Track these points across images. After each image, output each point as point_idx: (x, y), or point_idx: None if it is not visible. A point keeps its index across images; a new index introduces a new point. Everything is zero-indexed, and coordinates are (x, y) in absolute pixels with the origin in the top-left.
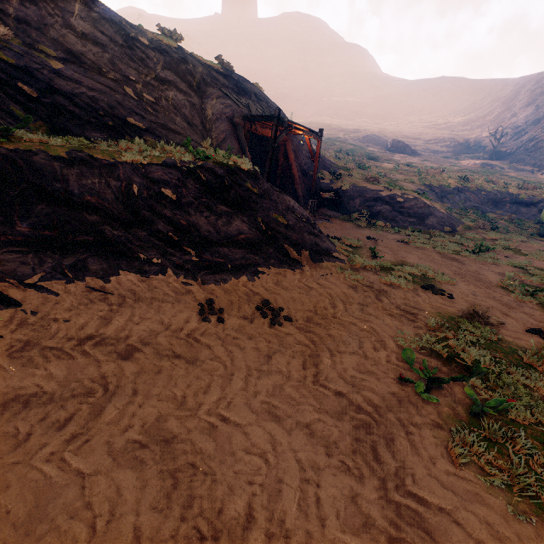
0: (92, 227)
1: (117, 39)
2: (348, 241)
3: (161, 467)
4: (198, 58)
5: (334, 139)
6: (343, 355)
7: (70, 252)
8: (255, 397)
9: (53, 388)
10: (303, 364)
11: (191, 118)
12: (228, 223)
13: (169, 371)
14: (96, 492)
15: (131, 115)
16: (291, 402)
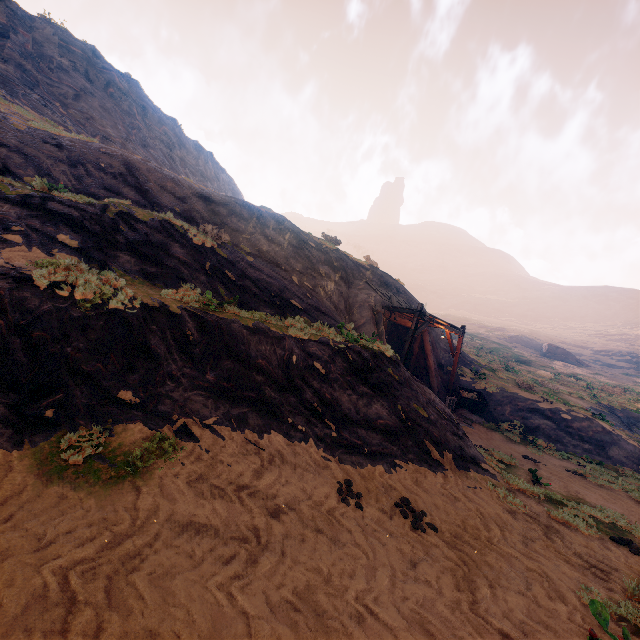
0: (256, 385)
1: (293, 242)
2: (497, 455)
3: (315, 635)
4: (349, 256)
5: (474, 335)
6: (506, 591)
7: (237, 403)
8: (403, 601)
9: (217, 523)
10: (455, 584)
11: (338, 303)
12: (368, 404)
13: (313, 543)
14: (261, 634)
15: (293, 297)
16: (445, 623)
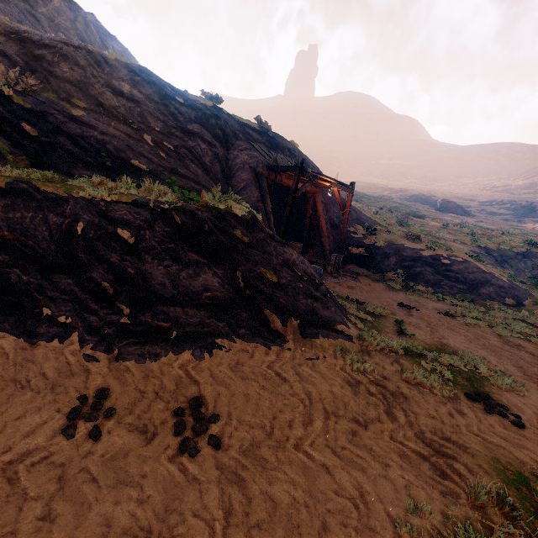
0: None
1: (154, 97)
2: (370, 307)
3: None
4: (236, 117)
5: (378, 197)
6: None
7: None
8: None
9: None
10: None
11: (211, 166)
12: (194, 275)
13: None
14: None
15: (138, 158)
16: None
